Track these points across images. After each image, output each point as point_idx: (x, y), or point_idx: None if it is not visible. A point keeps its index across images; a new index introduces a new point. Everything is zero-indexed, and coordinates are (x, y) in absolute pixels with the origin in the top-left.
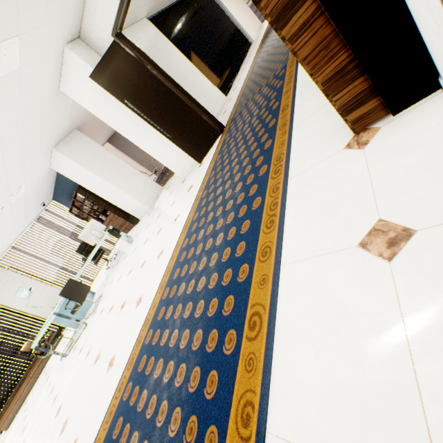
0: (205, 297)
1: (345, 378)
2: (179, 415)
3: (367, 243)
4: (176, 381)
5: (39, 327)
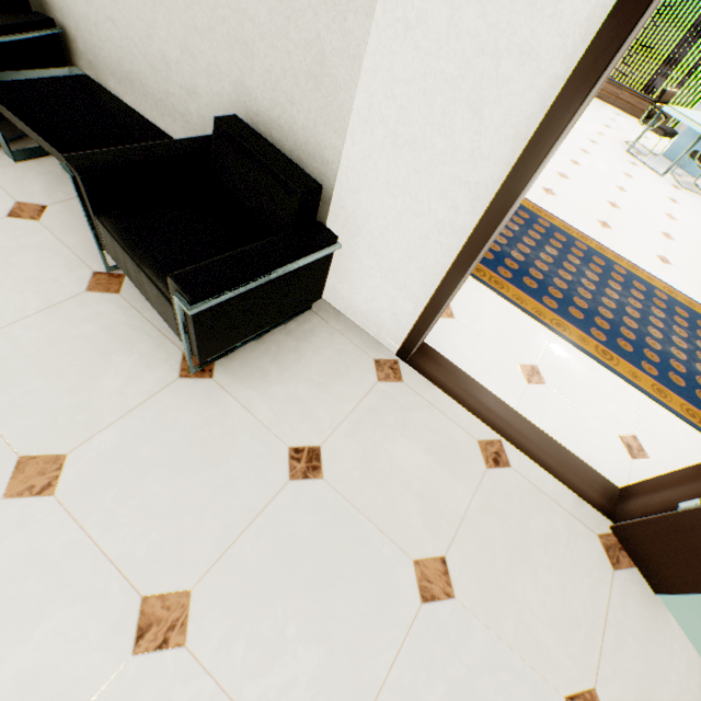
0: (638, 330)
1: (568, 376)
2: (562, 287)
3: (634, 439)
4: (581, 289)
5: (697, 45)
